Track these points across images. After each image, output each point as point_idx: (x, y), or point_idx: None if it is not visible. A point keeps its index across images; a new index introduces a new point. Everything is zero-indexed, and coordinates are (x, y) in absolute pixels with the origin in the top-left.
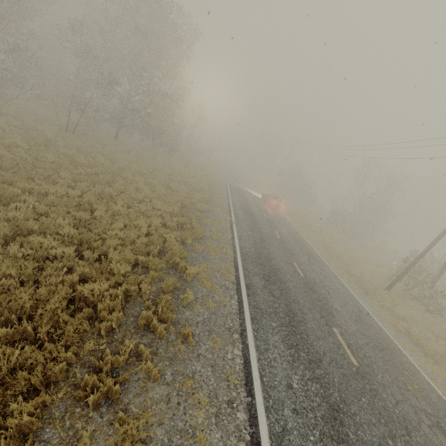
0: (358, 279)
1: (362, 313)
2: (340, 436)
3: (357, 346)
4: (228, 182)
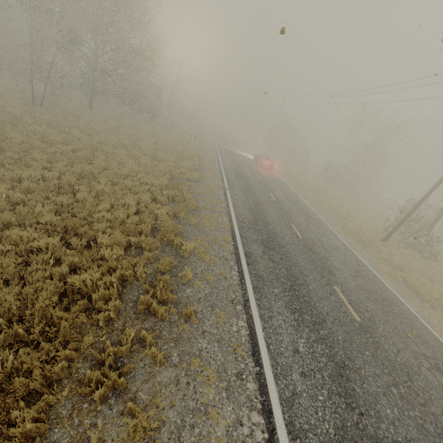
0: (355, 233)
1: (361, 268)
2: (347, 392)
3: (359, 302)
4: (218, 145)
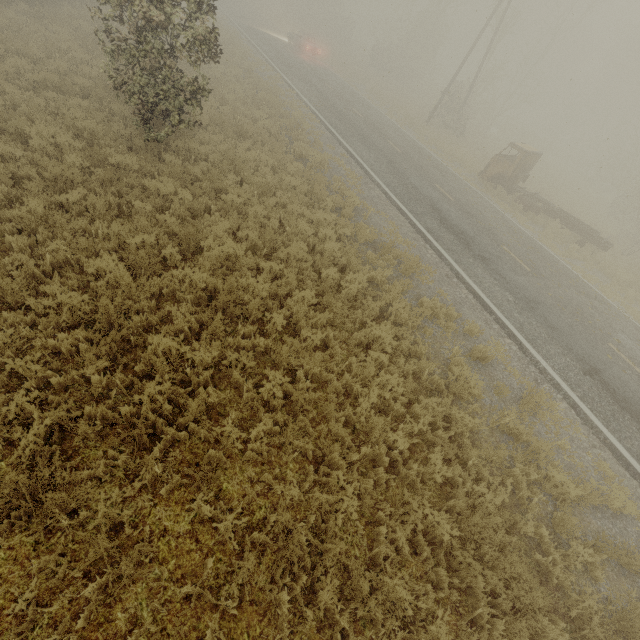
0: (404, 118)
1: (405, 136)
2: (393, 166)
3: (401, 147)
4: (234, 21)
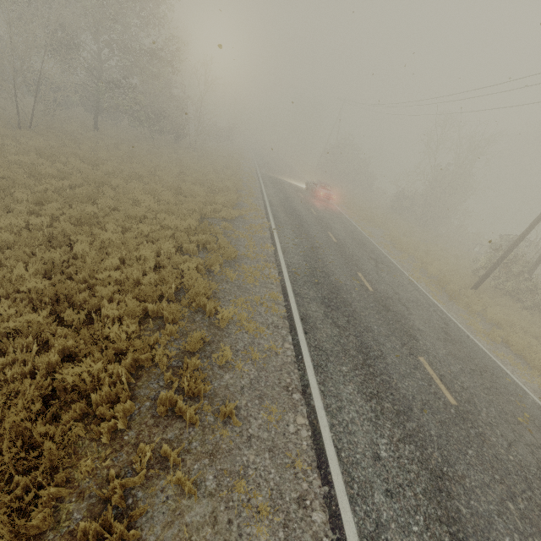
0: (438, 280)
1: (449, 328)
2: (450, 515)
3: (452, 376)
4: (260, 172)
